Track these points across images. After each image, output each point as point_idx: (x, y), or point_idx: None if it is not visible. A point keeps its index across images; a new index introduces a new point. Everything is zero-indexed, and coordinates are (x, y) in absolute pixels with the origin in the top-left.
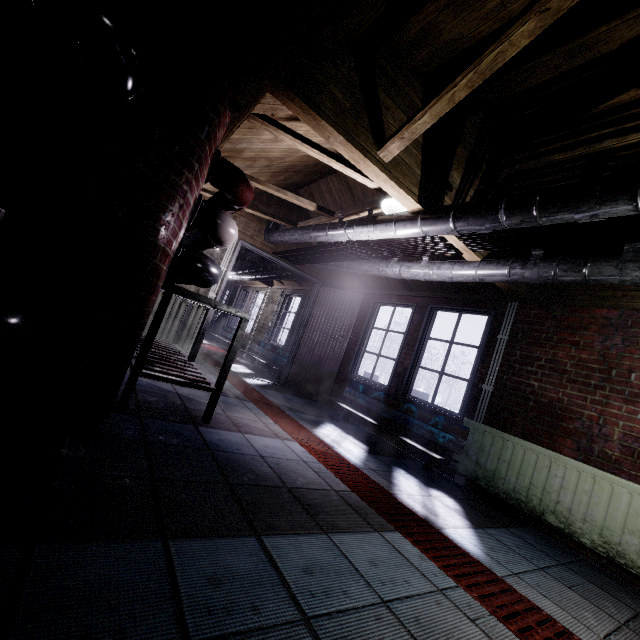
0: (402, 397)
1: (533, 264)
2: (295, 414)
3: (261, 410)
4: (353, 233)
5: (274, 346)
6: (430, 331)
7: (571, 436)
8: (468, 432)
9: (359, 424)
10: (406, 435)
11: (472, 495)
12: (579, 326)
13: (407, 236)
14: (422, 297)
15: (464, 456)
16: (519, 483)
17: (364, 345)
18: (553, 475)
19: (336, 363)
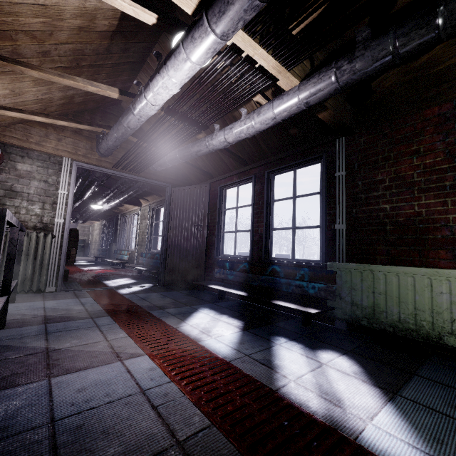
0: (265, 262)
1: (363, 48)
2: (163, 312)
3: (116, 322)
4: (152, 93)
5: (152, 253)
6: (273, 195)
7: (442, 246)
8: (335, 275)
9: (235, 298)
10: (277, 297)
11: (359, 338)
12: (413, 134)
13: (203, 58)
14: (257, 167)
15: (338, 300)
16: (403, 312)
17: (222, 227)
18: (438, 293)
19: (202, 250)
